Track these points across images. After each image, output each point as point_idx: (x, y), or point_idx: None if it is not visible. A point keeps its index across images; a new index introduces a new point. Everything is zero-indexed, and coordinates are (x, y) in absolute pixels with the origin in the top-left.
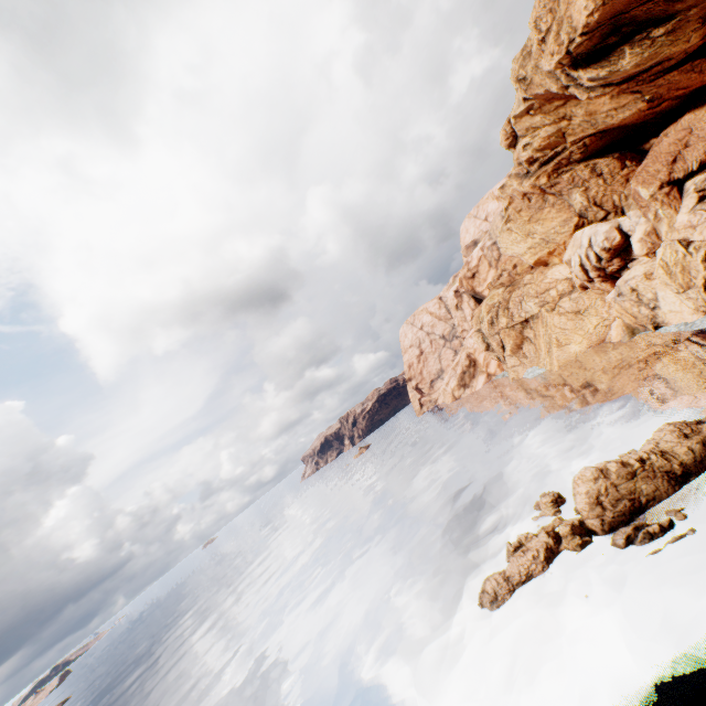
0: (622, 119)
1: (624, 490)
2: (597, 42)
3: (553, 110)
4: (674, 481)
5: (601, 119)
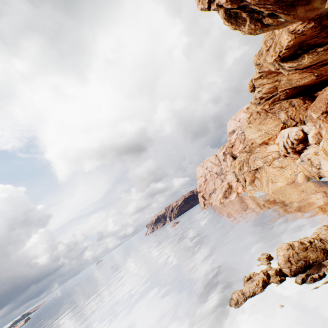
0: (304, 83)
1: (301, 256)
2: (292, 52)
3: (272, 77)
4: (326, 254)
5: (294, 82)
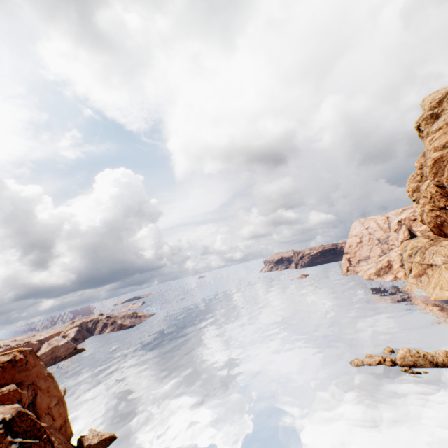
0: None
1: (413, 359)
2: None
3: None
4: (431, 365)
5: None
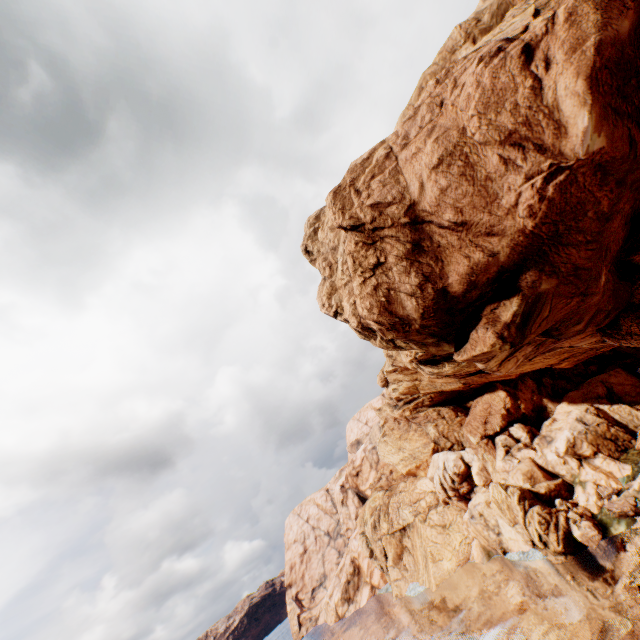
0: (451, 388)
1: None
2: (430, 356)
3: (409, 374)
4: None
5: (439, 385)
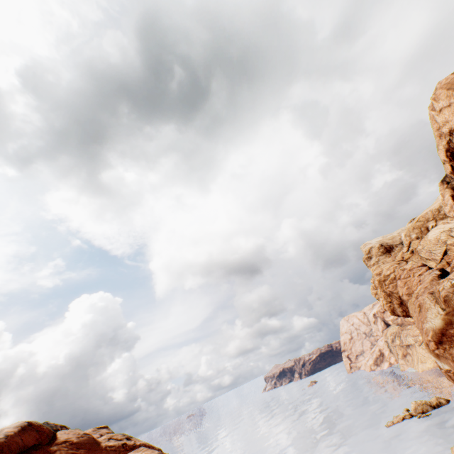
0: None
1: (420, 407)
2: None
3: None
4: (431, 408)
5: None
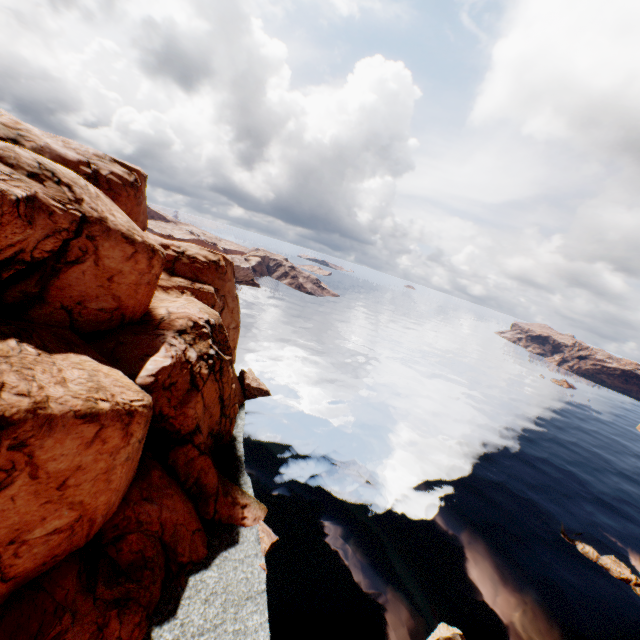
0: None
1: None
2: None
3: None
4: None
5: None
